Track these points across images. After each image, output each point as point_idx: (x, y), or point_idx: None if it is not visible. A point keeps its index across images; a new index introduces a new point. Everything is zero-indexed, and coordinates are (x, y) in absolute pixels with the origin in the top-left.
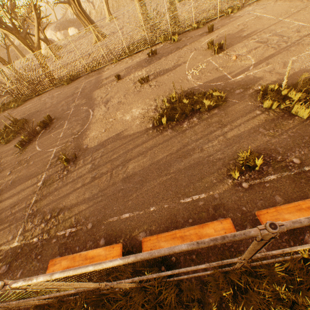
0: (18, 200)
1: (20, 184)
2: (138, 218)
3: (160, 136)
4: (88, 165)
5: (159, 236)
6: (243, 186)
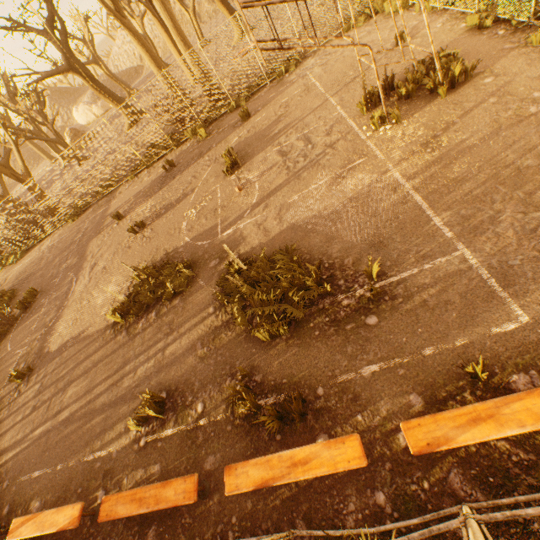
0: None
1: None
2: (44, 479)
3: (112, 342)
4: (38, 385)
5: (26, 518)
6: (141, 443)
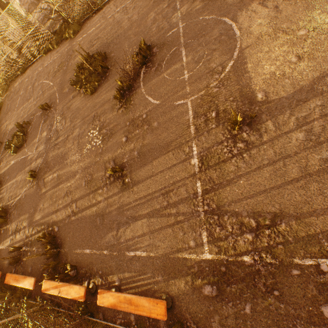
0: (168, 185)
1: (154, 158)
2: None
3: None
4: (295, 135)
5: None
6: None
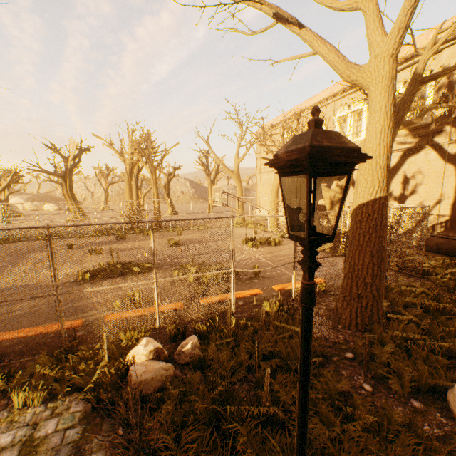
0: None
1: None
2: None
3: (75, 287)
4: None
5: (5, 332)
6: None
